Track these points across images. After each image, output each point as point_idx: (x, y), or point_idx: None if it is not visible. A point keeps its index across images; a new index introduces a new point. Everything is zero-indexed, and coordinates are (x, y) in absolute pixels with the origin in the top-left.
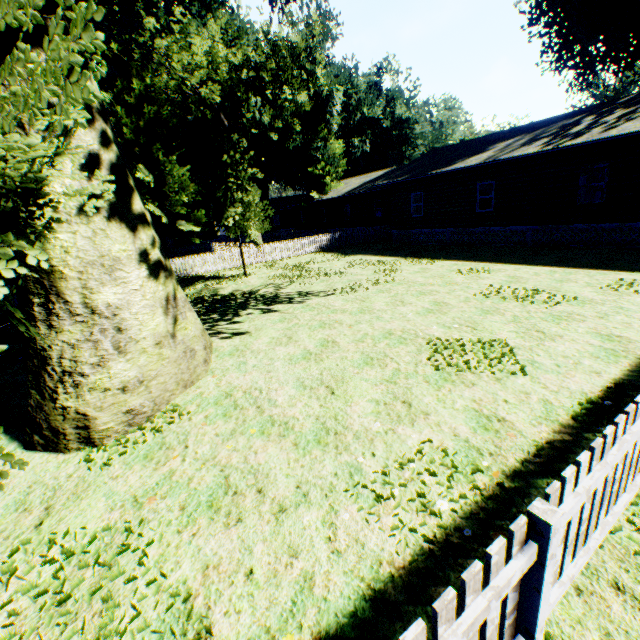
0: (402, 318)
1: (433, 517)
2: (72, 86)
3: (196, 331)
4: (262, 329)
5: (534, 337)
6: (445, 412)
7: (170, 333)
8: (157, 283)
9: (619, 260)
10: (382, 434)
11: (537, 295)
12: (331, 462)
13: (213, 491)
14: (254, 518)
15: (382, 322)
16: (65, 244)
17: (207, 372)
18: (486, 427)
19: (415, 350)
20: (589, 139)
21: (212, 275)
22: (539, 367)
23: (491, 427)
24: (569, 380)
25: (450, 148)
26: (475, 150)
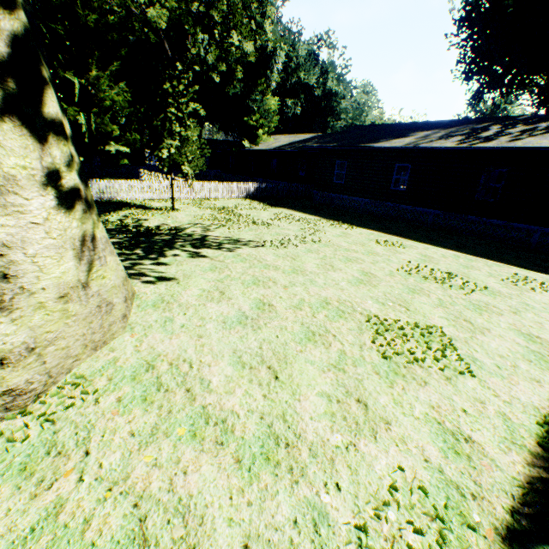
0: (336, 285)
1: None
2: None
3: (117, 280)
4: (191, 277)
5: (465, 327)
6: (406, 421)
7: (81, 283)
8: (70, 217)
9: (505, 254)
10: (343, 451)
11: (452, 279)
12: (287, 498)
13: None
14: None
15: (317, 287)
16: None
17: (125, 329)
18: (456, 450)
19: (356, 328)
20: (499, 145)
21: (138, 203)
22: (482, 367)
23: (461, 450)
24: (516, 388)
25: (374, 127)
26: (398, 133)
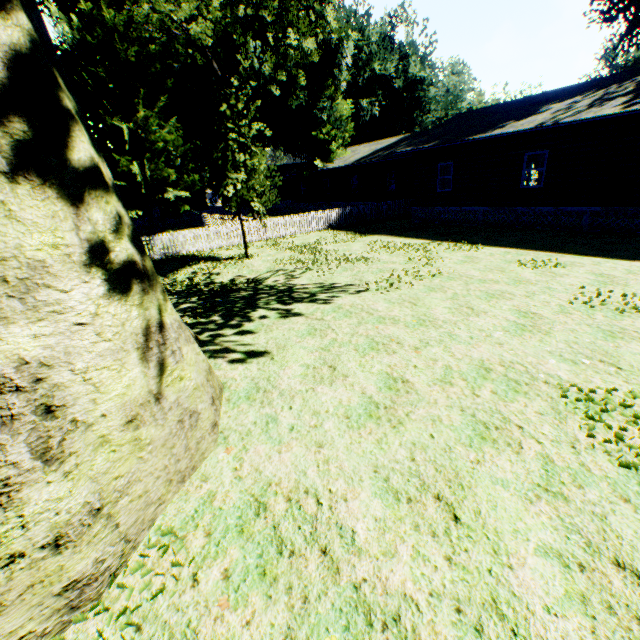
0: (488, 338)
1: None
2: None
3: (198, 377)
4: (287, 347)
5: None
6: None
7: (153, 394)
8: (127, 305)
9: None
10: None
11: None
12: None
13: None
14: None
15: (461, 344)
16: None
17: (216, 441)
18: None
19: (549, 410)
20: None
21: (206, 255)
22: None
23: None
24: None
25: (484, 111)
26: (522, 112)
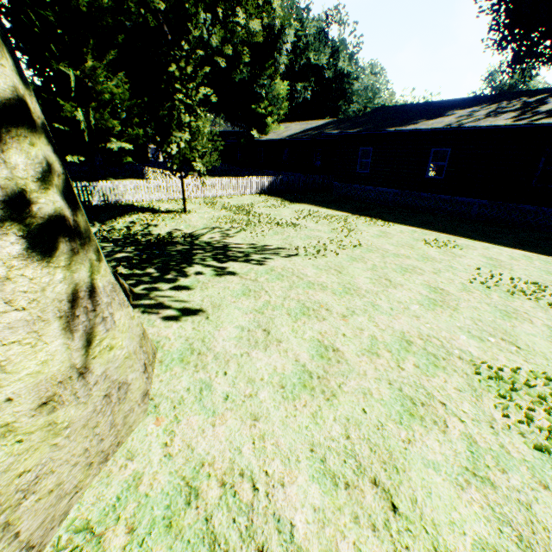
0: (406, 311)
1: None
2: None
3: (130, 343)
4: (222, 307)
5: None
6: None
7: (76, 369)
8: (49, 266)
9: None
10: None
11: (543, 292)
12: None
13: None
14: None
15: (384, 315)
16: None
17: (146, 411)
18: None
19: (466, 386)
20: None
21: (145, 206)
22: None
23: None
24: None
25: (400, 108)
26: (431, 113)
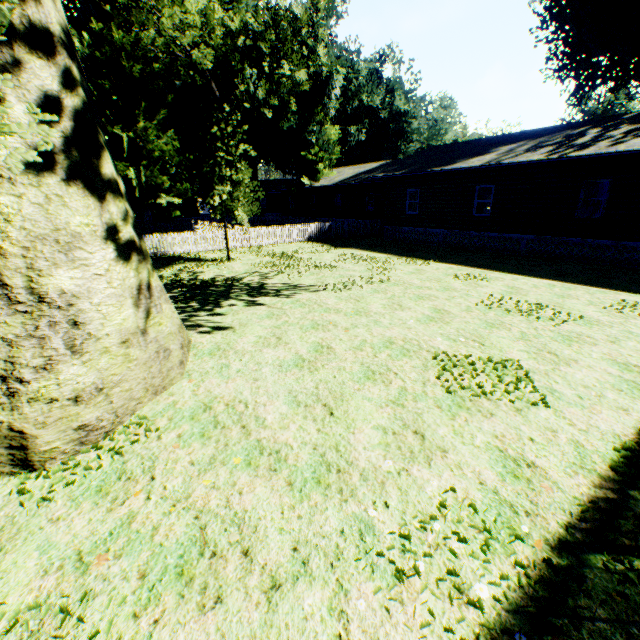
0: (402, 325)
1: (472, 609)
2: (25, 0)
3: (172, 327)
4: (247, 325)
5: (547, 360)
6: (465, 449)
7: (140, 329)
8: (128, 268)
9: (615, 279)
10: (394, 475)
11: (541, 310)
12: (335, 513)
13: (184, 550)
14: (238, 597)
15: (381, 328)
16: (5, 210)
17: (183, 375)
18: (515, 474)
19: (421, 365)
20: (597, 152)
21: (192, 256)
22: (560, 397)
23: (521, 474)
24: (596, 417)
25: (450, 146)
26: (477, 151)
